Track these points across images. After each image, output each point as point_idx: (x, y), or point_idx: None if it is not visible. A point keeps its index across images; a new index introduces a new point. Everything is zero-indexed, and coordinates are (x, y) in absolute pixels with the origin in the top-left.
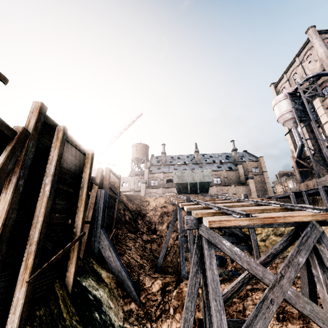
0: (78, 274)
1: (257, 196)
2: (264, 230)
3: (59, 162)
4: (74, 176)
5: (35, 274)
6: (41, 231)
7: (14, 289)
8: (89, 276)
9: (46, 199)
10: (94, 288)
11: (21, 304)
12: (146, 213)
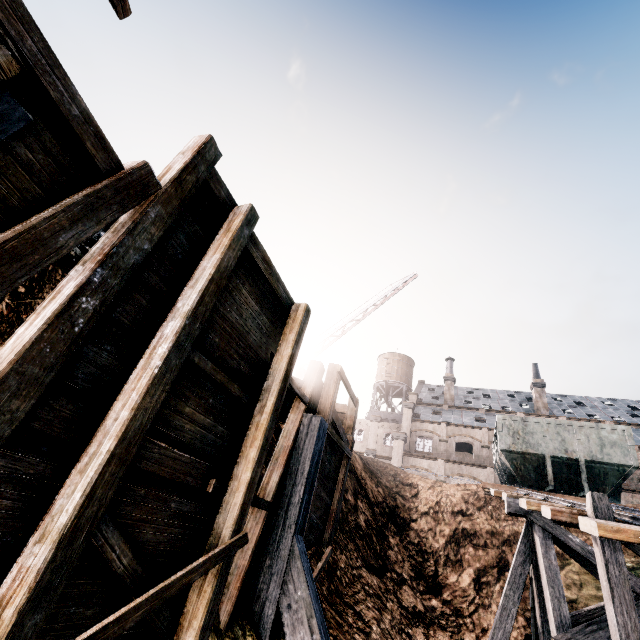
0: None
1: None
2: None
3: (215, 287)
4: (251, 354)
5: None
6: (94, 492)
7: None
8: None
9: (146, 381)
10: None
11: None
12: (409, 519)
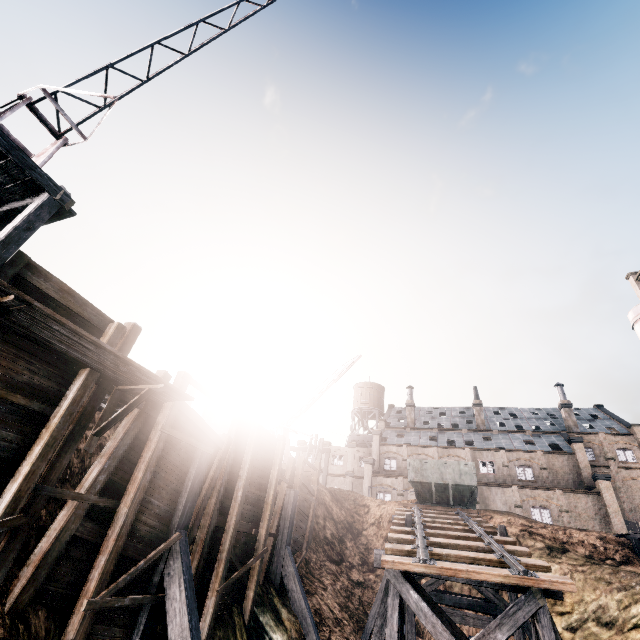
0: (255, 604)
1: (630, 523)
2: (577, 608)
3: (251, 465)
4: (262, 473)
5: (223, 586)
6: (231, 540)
7: (205, 596)
8: (268, 611)
9: (238, 506)
10: (271, 628)
11: (211, 612)
12: (362, 529)
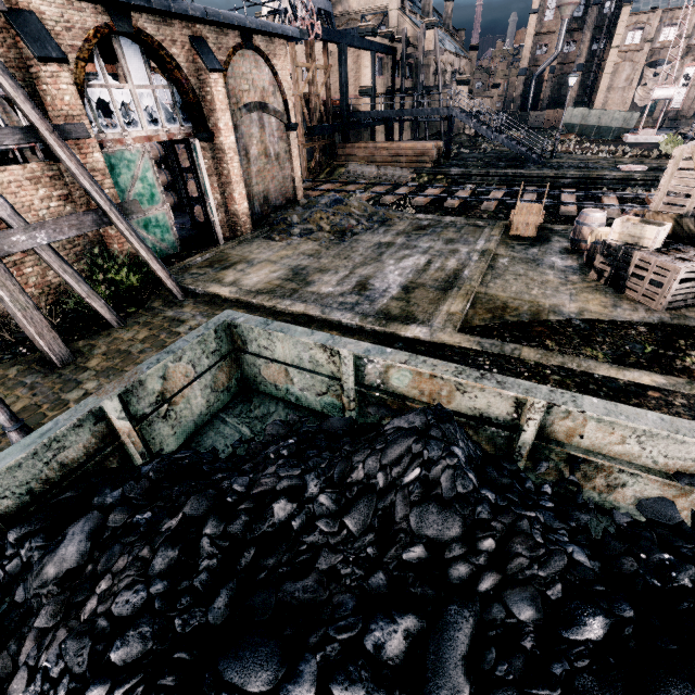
0: None
1: None
2: None
3: None
4: None
5: None
6: None
7: None
8: None
9: None
10: None
11: None
12: None
